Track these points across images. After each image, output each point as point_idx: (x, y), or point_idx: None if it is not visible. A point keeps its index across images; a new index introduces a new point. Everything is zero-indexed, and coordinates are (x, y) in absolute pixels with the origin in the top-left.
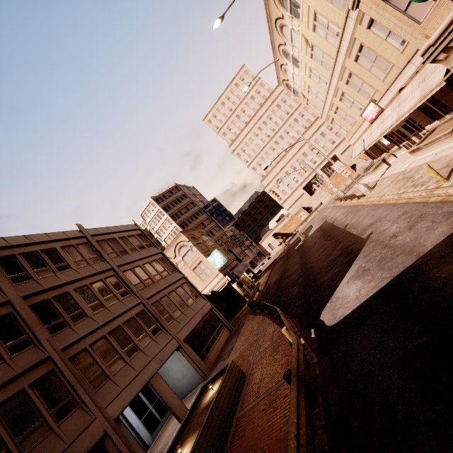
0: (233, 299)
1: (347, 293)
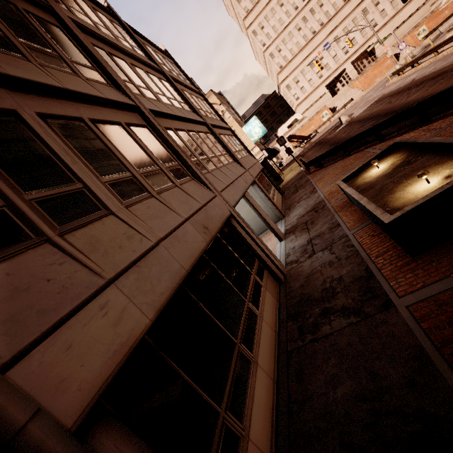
0: None
1: None
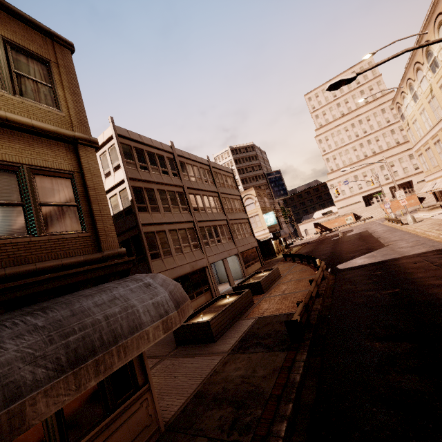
0: (267, 251)
1: (357, 261)
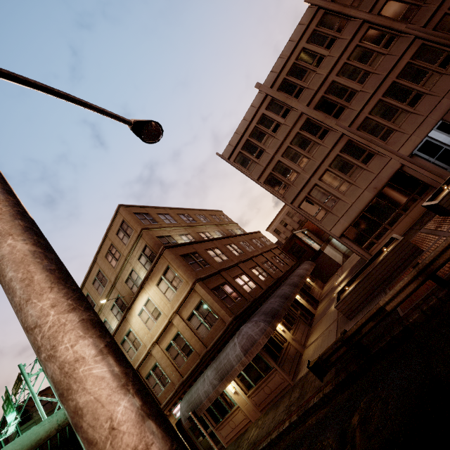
0: None
1: None
